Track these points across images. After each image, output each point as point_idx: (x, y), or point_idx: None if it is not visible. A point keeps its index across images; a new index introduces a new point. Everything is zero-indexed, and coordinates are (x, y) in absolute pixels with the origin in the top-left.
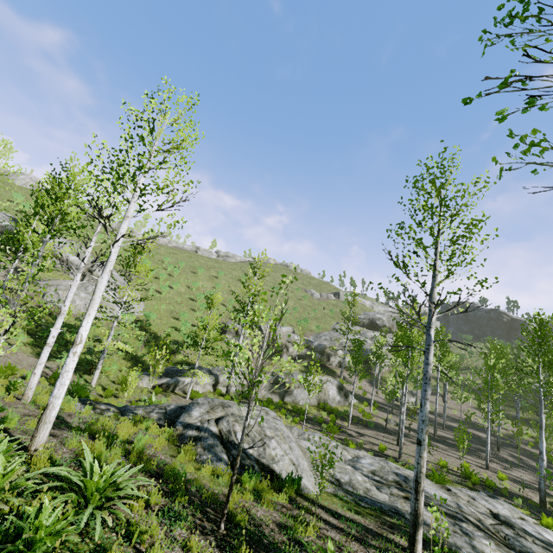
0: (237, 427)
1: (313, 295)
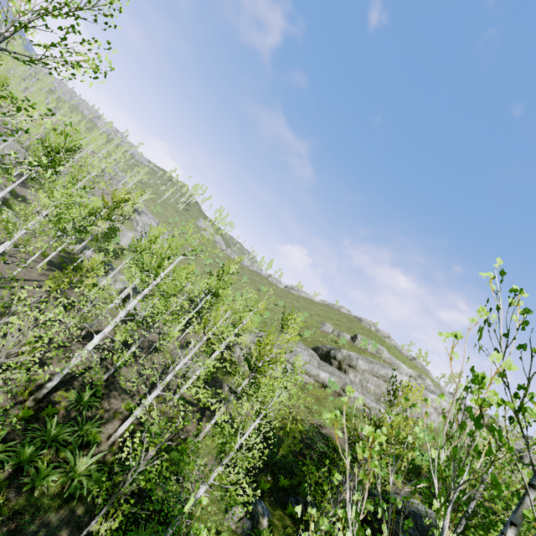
0: None
1: (322, 326)
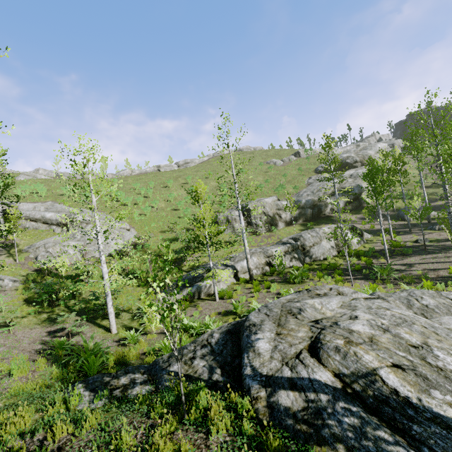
0: (365, 357)
1: (276, 163)
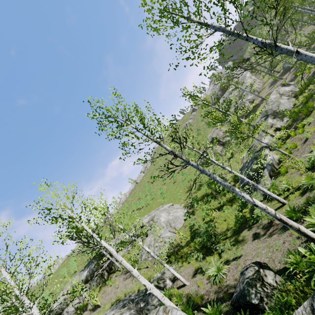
0: None
1: (189, 123)
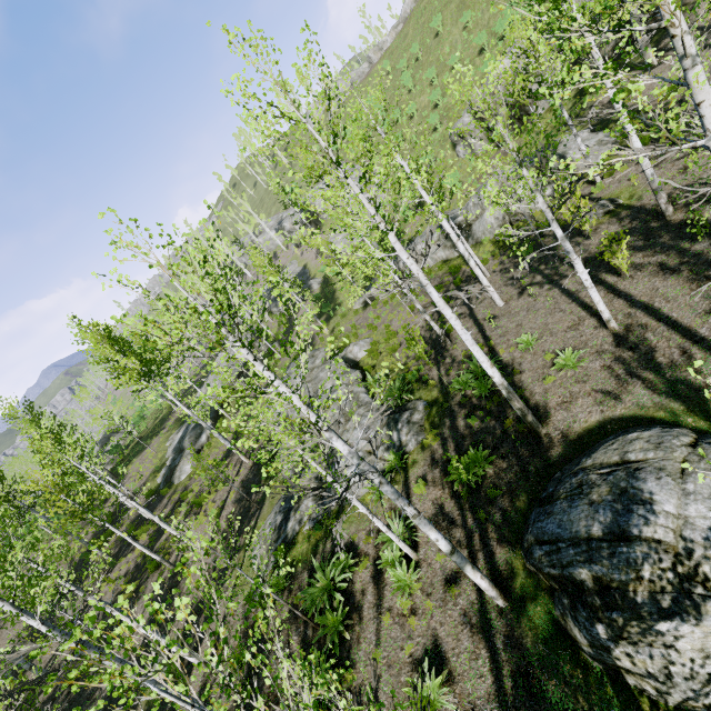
0: None
1: None
